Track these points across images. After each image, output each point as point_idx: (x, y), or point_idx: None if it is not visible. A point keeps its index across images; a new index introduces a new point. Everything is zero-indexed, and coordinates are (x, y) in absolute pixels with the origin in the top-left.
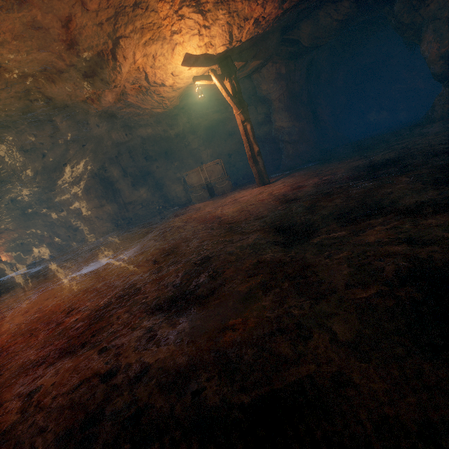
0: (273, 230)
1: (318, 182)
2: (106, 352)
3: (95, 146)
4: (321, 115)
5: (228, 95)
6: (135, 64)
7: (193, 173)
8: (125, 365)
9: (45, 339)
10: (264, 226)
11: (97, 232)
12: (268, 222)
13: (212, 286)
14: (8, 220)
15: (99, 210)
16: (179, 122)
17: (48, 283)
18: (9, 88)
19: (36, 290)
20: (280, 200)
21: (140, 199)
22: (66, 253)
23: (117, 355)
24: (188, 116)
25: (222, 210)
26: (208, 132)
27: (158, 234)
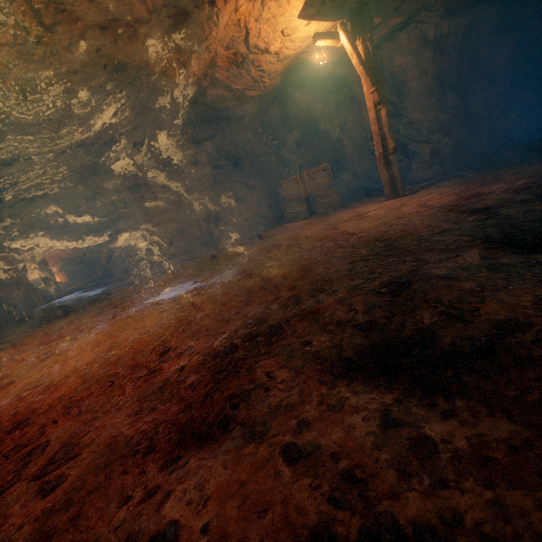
0: (504, 246)
1: (509, 187)
2: (307, 462)
3: (166, 145)
4: (474, 105)
5: (360, 63)
6: (237, 13)
7: (289, 182)
8: (406, 525)
9: (137, 397)
10: (474, 241)
11: (163, 253)
12: (475, 236)
13: (471, 335)
14: (63, 235)
15: (167, 226)
16: (272, 116)
17: (116, 308)
18: (73, 46)
19: (103, 316)
20: (454, 211)
21: (216, 216)
22: (129, 276)
23: (346, 479)
24: (283, 107)
25: (348, 226)
26: (306, 131)
27: (261, 254)
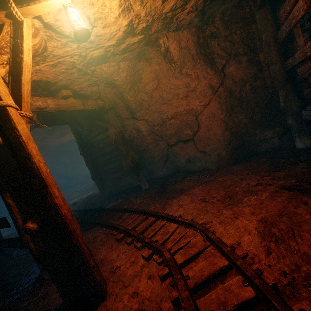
0: None
1: None
2: None
3: None
4: None
5: None
6: None
7: None
8: None
9: None
10: None
11: None
12: None
13: None
14: None
15: None
16: None
17: None
18: None
19: None
20: None
21: None
22: None
23: None
24: None
25: None
26: None
27: None
